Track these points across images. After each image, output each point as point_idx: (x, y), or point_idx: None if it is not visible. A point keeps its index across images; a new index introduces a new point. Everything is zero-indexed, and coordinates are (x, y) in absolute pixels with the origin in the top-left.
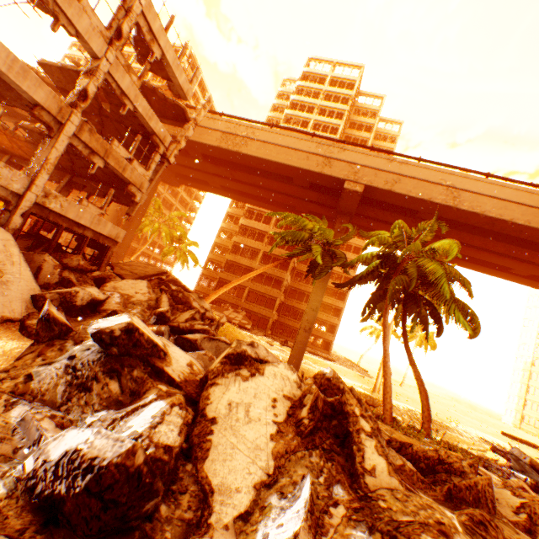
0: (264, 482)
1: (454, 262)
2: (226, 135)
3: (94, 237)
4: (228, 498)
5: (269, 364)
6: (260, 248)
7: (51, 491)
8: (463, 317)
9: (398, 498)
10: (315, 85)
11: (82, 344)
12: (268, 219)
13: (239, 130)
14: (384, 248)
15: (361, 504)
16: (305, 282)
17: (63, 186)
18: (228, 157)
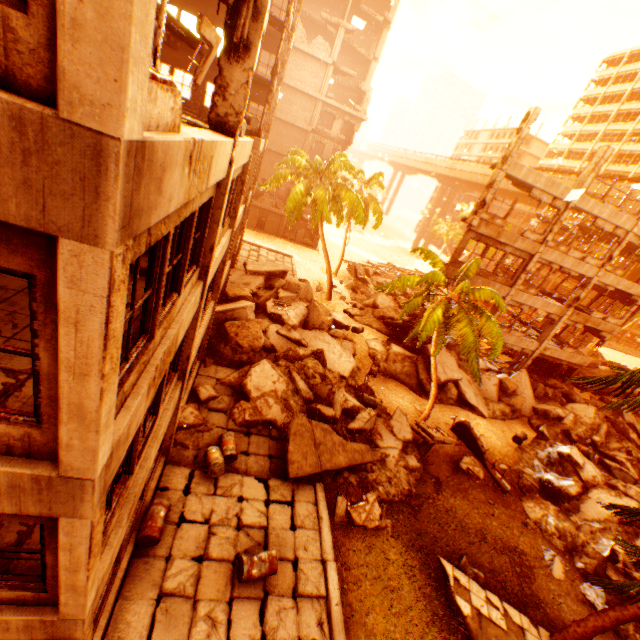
0: (595, 519)
1: None
2: None
3: (565, 364)
4: (582, 514)
5: (627, 497)
6: None
7: (543, 482)
8: None
9: None
10: None
11: (551, 449)
12: None
13: None
14: None
15: None
16: None
17: None
18: None
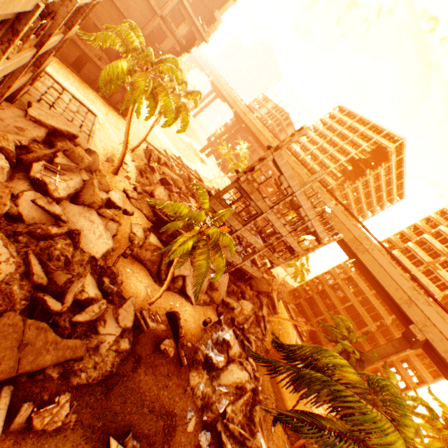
0: (225, 384)
1: None
2: (355, 239)
3: (250, 275)
4: (220, 380)
5: (246, 371)
6: (351, 300)
7: (208, 357)
8: None
9: (237, 407)
10: None
11: (221, 333)
12: None
13: (365, 242)
14: None
15: (232, 401)
16: None
17: None
18: (350, 249)
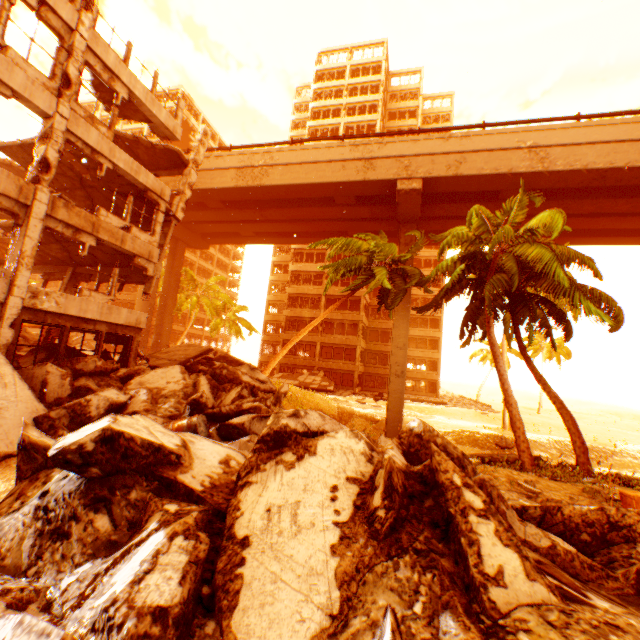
0: (325, 631)
1: (565, 242)
2: (242, 170)
3: (110, 330)
4: None
5: (323, 436)
6: (321, 293)
7: None
8: (595, 306)
9: (552, 622)
10: (334, 82)
11: (62, 472)
12: (321, 256)
13: (254, 159)
14: (465, 247)
15: None
16: (386, 318)
17: (68, 282)
18: (251, 196)
